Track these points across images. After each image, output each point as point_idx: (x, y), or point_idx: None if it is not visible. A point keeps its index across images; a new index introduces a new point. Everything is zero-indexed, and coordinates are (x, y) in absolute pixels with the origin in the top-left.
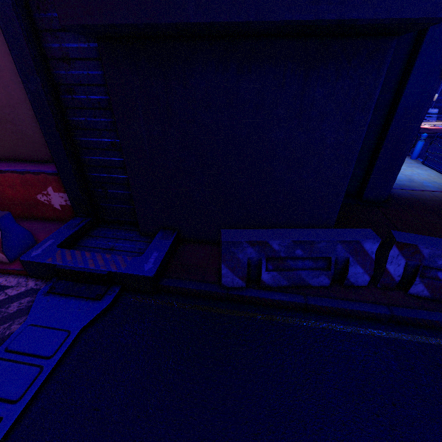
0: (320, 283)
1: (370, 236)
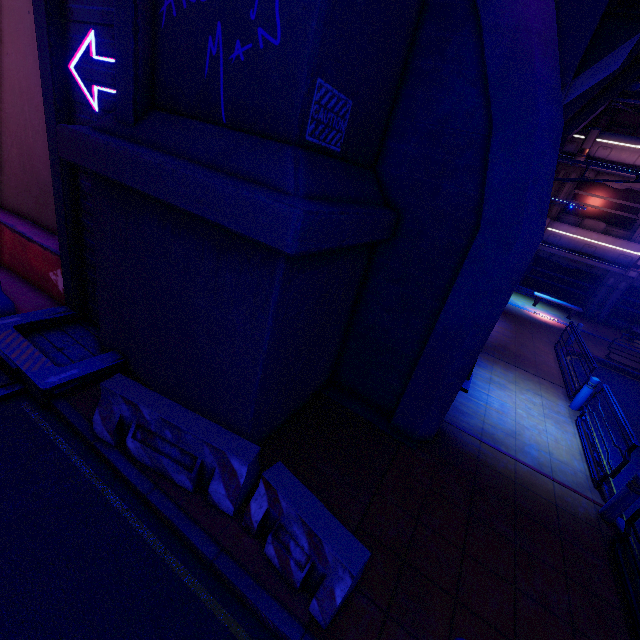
0: (183, 483)
1: (243, 454)
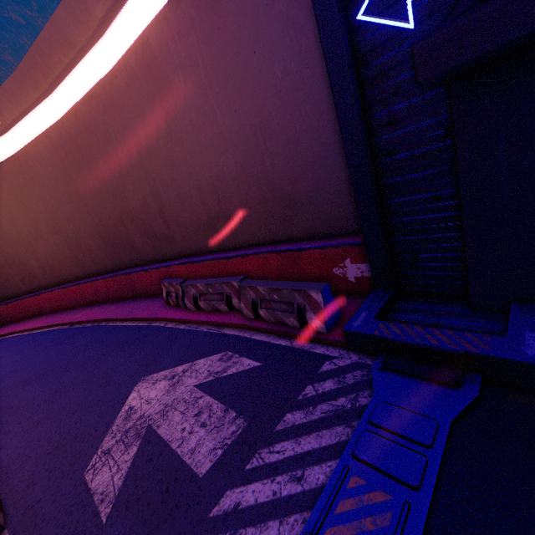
0: None
1: None
